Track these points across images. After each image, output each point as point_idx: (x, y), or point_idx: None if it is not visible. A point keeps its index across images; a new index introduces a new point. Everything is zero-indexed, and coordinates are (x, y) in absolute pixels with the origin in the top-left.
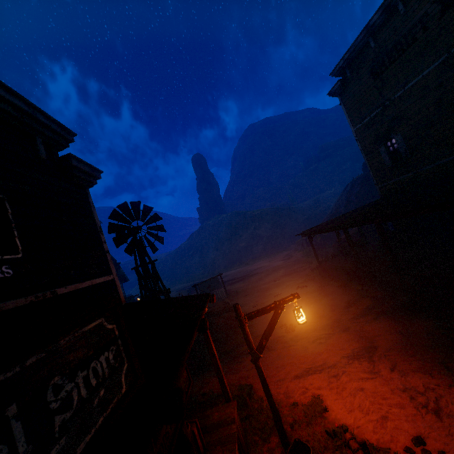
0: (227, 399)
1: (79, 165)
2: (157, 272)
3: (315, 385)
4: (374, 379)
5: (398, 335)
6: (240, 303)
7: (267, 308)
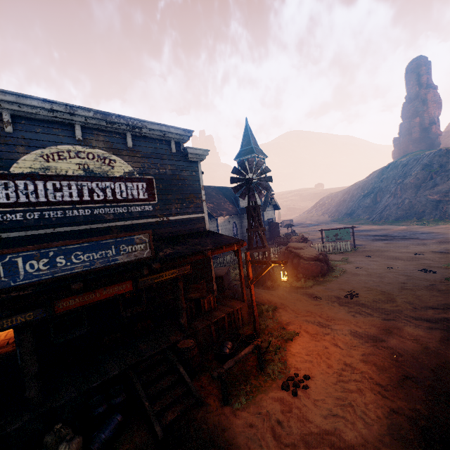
0: (243, 300)
1: (192, 152)
2: (259, 213)
3: (306, 329)
4: (341, 349)
5: (417, 347)
6: (352, 260)
7: (262, 262)
